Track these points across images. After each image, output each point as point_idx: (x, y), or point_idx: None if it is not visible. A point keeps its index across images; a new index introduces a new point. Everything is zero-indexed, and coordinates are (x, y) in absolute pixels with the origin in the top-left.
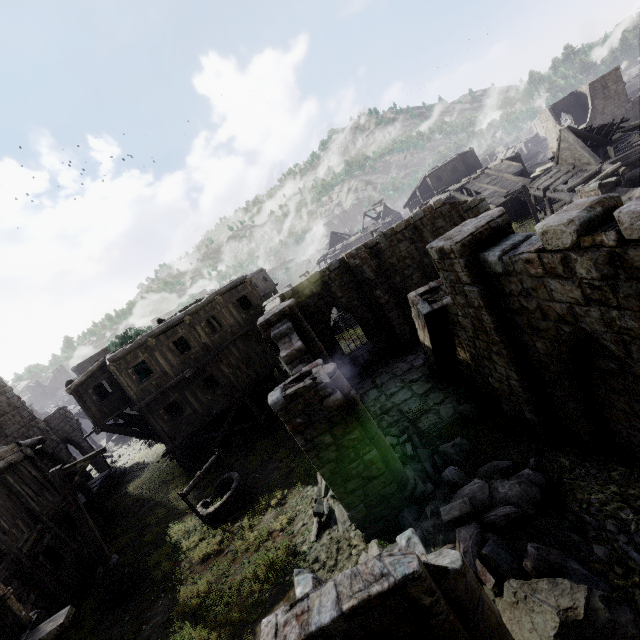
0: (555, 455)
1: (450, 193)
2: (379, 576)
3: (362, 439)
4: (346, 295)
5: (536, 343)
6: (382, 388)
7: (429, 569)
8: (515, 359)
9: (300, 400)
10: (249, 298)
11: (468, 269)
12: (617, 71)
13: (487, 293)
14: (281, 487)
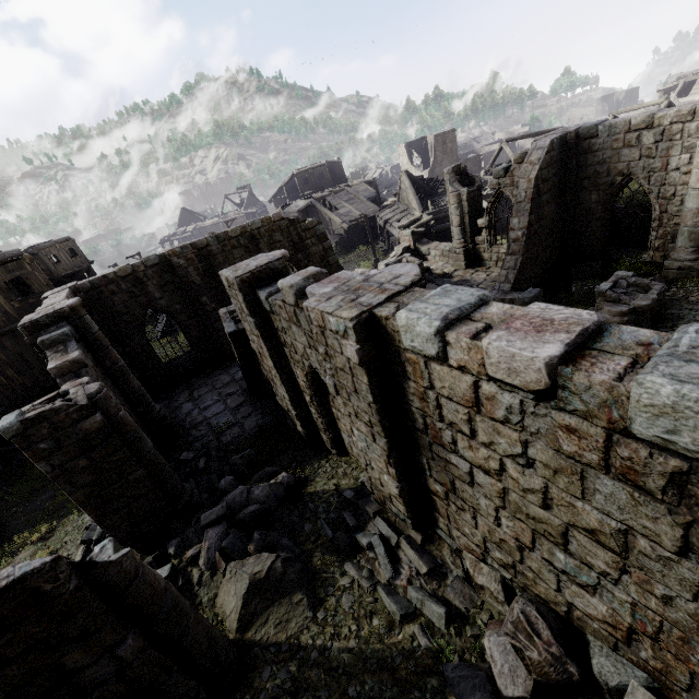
0: (313, 459)
1: (312, 201)
2: (3, 578)
3: (127, 460)
4: (166, 297)
5: (297, 371)
6: (198, 401)
7: (75, 565)
8: (287, 382)
9: (45, 424)
10: (27, 281)
11: (247, 302)
12: (454, 132)
13: (263, 325)
14: (52, 519)
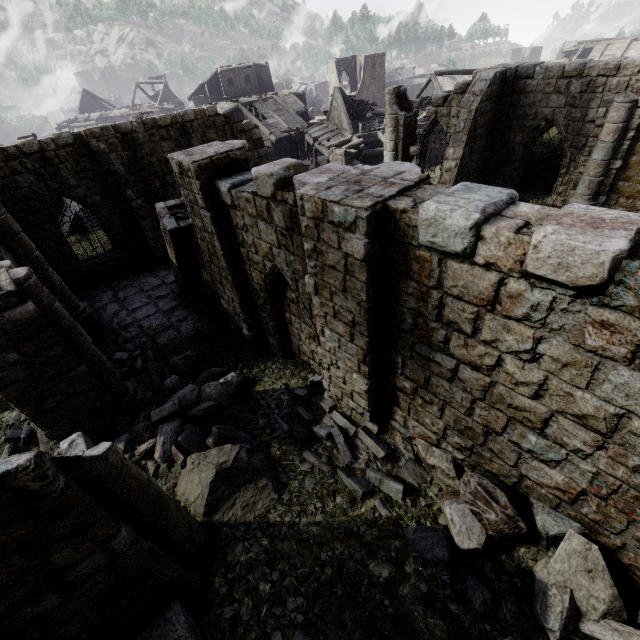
0: (258, 361)
1: (238, 105)
2: None
3: (66, 355)
4: (84, 185)
5: (253, 273)
6: (125, 303)
7: (58, 461)
8: (238, 285)
9: None
10: None
11: (203, 193)
12: (383, 57)
13: (220, 221)
14: None
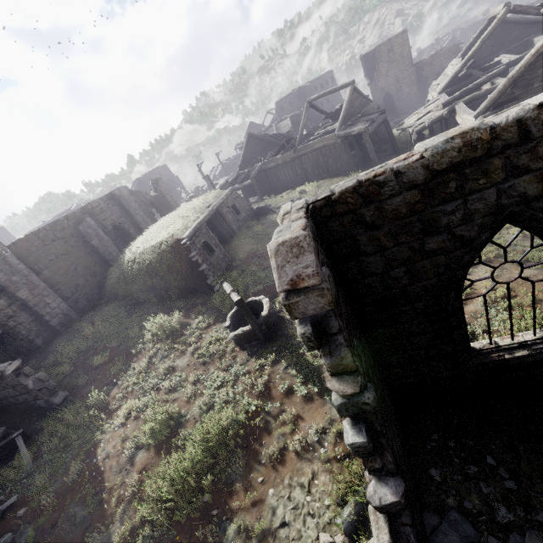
0: None
1: None
2: None
3: None
4: None
5: None
6: None
7: None
8: None
9: None
10: None
11: None
12: (404, 34)
13: None
14: None
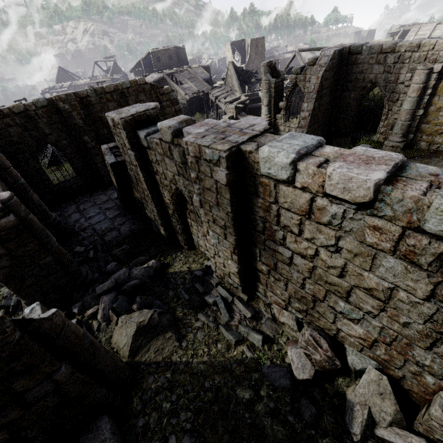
0: (171, 252)
1: (163, 75)
2: None
3: (38, 250)
4: (55, 133)
5: (164, 192)
6: (84, 213)
7: (16, 322)
8: (156, 200)
9: None
10: None
11: (129, 139)
12: (264, 39)
13: (141, 158)
14: None
